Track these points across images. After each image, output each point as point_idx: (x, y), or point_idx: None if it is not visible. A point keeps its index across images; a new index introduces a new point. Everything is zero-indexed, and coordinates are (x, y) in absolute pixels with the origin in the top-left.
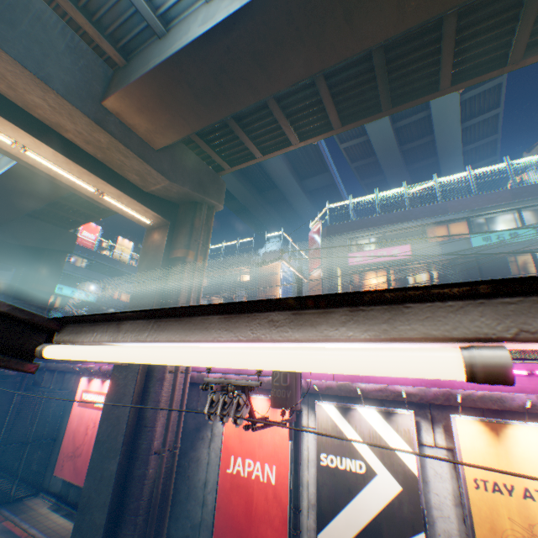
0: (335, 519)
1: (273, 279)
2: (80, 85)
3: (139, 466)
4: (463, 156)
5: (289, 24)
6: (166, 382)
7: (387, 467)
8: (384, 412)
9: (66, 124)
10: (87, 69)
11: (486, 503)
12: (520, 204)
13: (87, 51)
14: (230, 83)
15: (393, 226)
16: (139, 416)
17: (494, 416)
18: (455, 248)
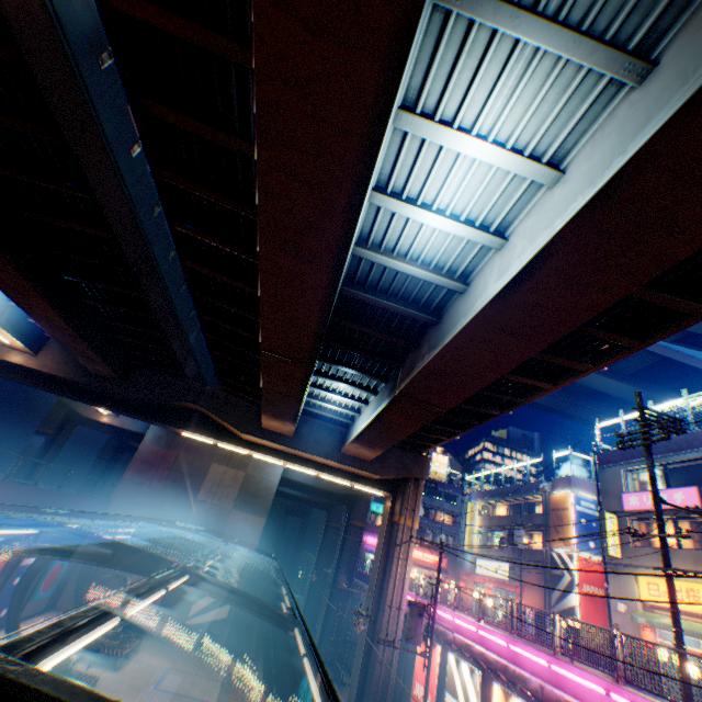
0: None
1: (563, 514)
2: (331, 448)
3: (371, 665)
4: None
5: (377, 432)
6: (386, 612)
7: None
8: (470, 668)
9: (330, 463)
10: (334, 438)
11: None
12: None
13: (334, 429)
14: (375, 443)
15: (673, 456)
16: (373, 632)
17: (525, 694)
18: None
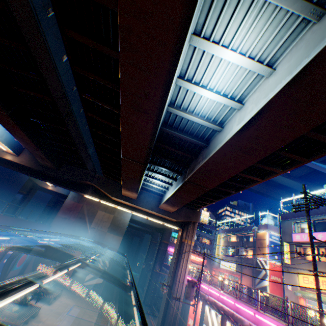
0: None
1: (263, 242)
2: (154, 205)
3: (168, 309)
4: None
5: (176, 199)
6: (176, 284)
7: None
8: (215, 313)
9: (153, 212)
10: (155, 201)
11: None
12: None
13: (155, 197)
14: (175, 204)
15: (318, 216)
16: (170, 293)
17: None
18: None
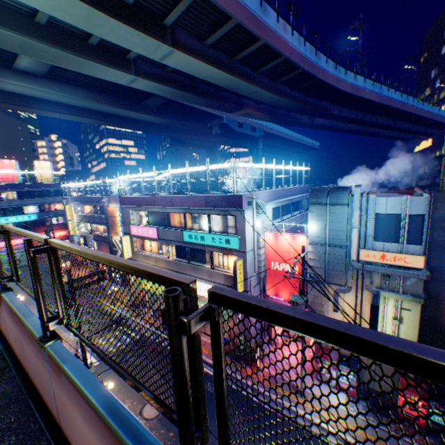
0: None
1: (115, 220)
2: None
3: None
4: (266, 74)
5: None
6: None
7: None
8: None
9: None
10: None
11: None
12: (209, 212)
13: None
14: None
15: (150, 209)
16: None
17: None
18: (177, 238)
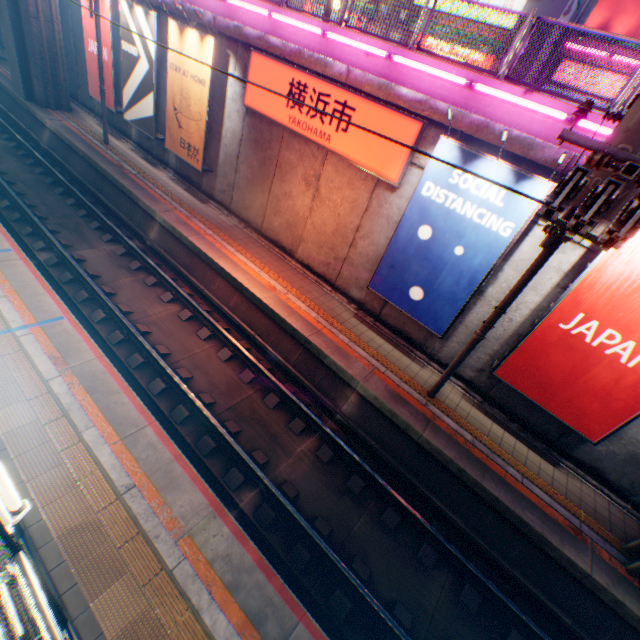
0: (129, 85)
1: None
2: None
3: (27, 26)
4: None
5: None
6: None
7: (146, 55)
8: (146, 14)
9: None
10: None
11: (173, 80)
12: None
13: None
14: None
15: None
16: None
17: (201, 32)
18: None
